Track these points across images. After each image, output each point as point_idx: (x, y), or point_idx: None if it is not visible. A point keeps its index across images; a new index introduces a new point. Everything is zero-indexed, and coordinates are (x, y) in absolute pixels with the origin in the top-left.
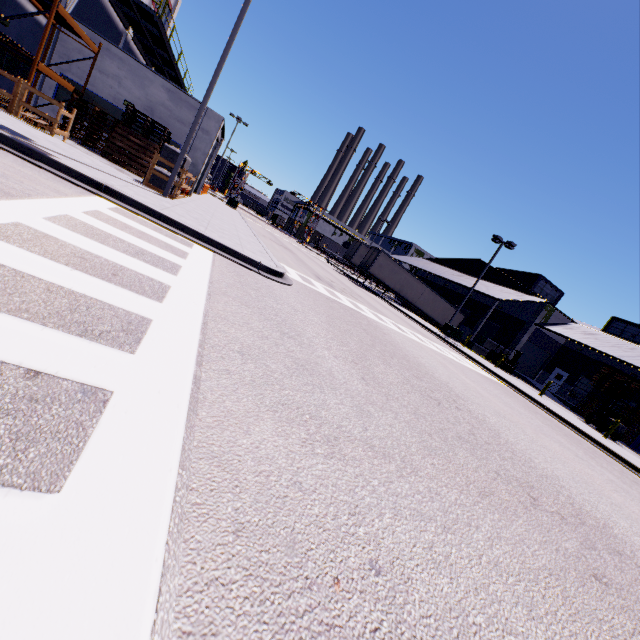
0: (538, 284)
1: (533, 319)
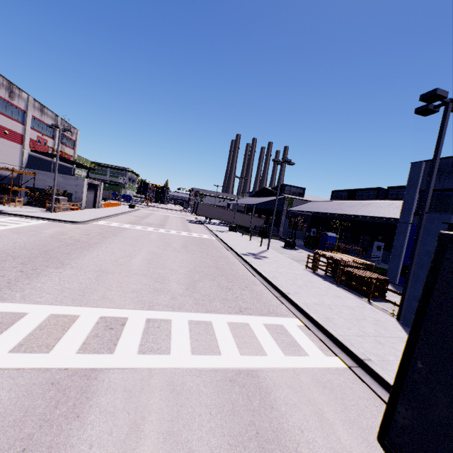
0: (286, 189)
1: (283, 207)
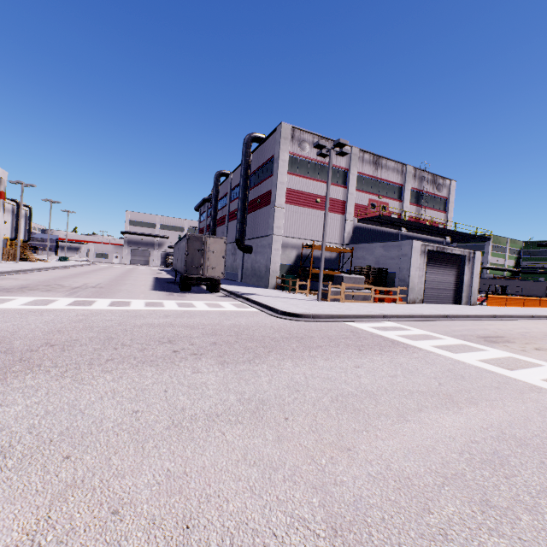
0: None
1: None
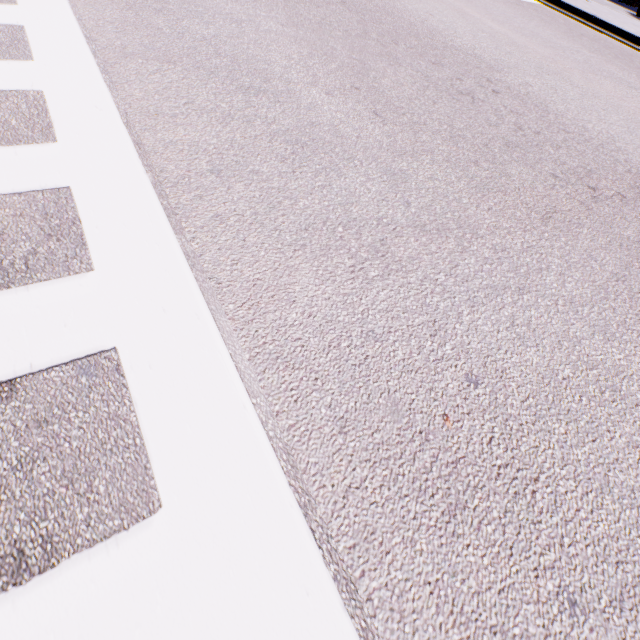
0: None
1: None
